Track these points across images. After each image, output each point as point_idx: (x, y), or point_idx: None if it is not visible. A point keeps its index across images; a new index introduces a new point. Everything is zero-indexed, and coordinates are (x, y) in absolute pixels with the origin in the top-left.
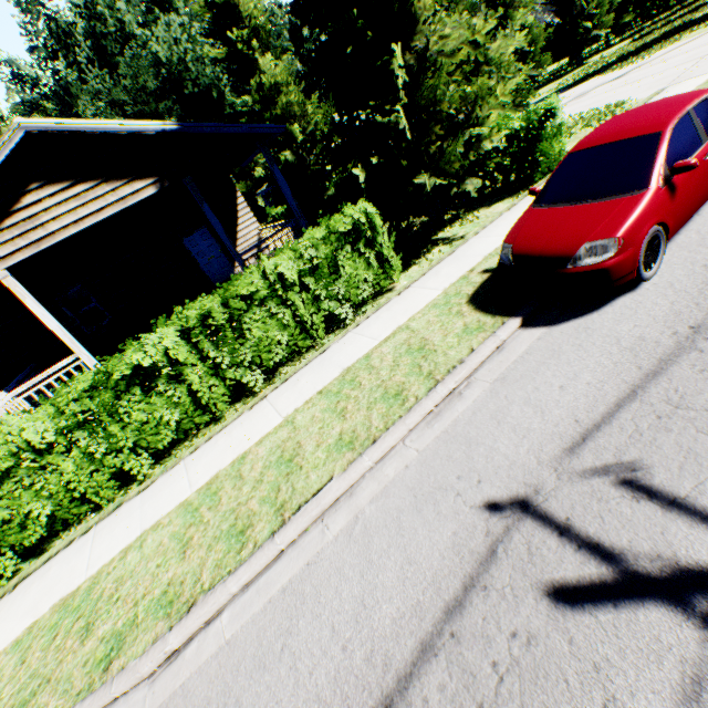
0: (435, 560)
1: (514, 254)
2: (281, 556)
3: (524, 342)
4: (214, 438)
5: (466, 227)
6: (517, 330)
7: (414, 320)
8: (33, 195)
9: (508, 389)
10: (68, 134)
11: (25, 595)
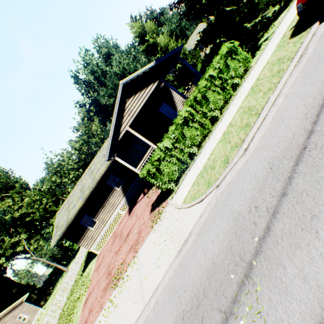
0: (323, 75)
1: (303, 4)
2: (264, 119)
3: (323, 25)
4: (213, 133)
5: (270, 32)
6: (318, 26)
7: (269, 60)
8: (127, 103)
9: None
10: (129, 82)
11: (184, 185)
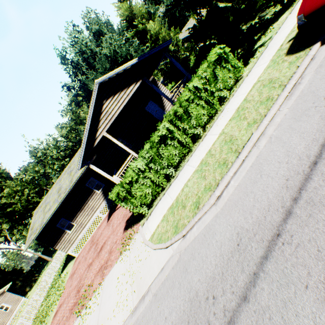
0: (314, 126)
1: (306, 16)
2: (244, 161)
3: None
4: (193, 154)
5: (268, 35)
6: (319, 48)
7: (260, 77)
8: (105, 105)
9: (324, 67)
10: (107, 80)
11: (155, 213)
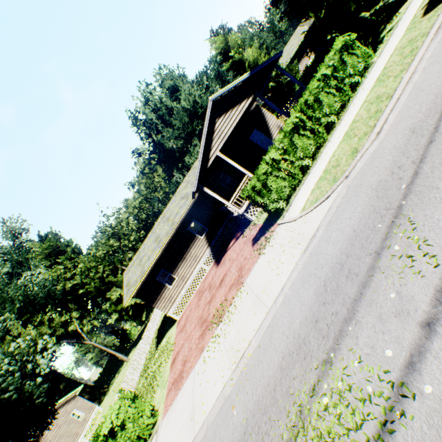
0: None
1: None
2: (399, 99)
3: None
4: (330, 139)
5: (394, 21)
6: None
7: (397, 47)
8: (217, 123)
9: None
10: (219, 99)
11: (298, 199)
